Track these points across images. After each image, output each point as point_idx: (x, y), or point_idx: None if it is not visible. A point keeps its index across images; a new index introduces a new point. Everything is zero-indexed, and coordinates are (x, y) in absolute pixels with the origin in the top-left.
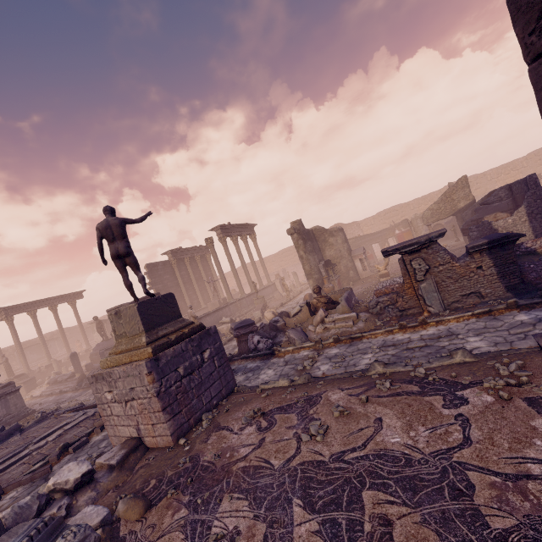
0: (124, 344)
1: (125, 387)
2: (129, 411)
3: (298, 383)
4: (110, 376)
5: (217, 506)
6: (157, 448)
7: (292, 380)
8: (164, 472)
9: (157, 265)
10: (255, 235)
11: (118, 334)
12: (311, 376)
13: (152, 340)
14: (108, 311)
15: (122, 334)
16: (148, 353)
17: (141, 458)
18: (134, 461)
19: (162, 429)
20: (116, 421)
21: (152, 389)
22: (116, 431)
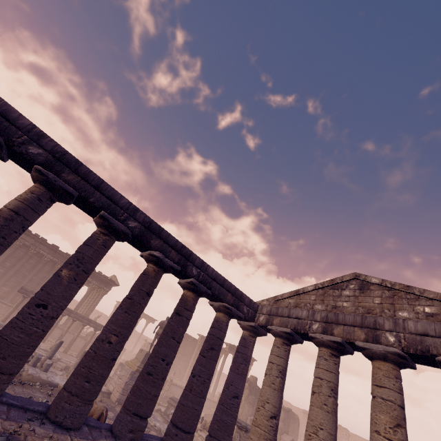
0: (135, 361)
1: (123, 373)
2: (117, 381)
3: (155, 428)
4: (124, 366)
5: (110, 411)
6: (111, 400)
7: (155, 426)
8: (108, 402)
9: (190, 337)
10: (251, 366)
11: (137, 356)
12: (160, 430)
13: (140, 366)
14: (149, 343)
15: (137, 357)
16: (135, 369)
17: (107, 397)
18: (105, 396)
19: (117, 394)
20: (112, 382)
21: (126, 380)
22: (109, 385)
